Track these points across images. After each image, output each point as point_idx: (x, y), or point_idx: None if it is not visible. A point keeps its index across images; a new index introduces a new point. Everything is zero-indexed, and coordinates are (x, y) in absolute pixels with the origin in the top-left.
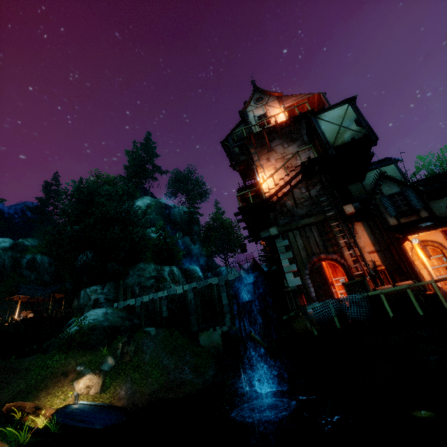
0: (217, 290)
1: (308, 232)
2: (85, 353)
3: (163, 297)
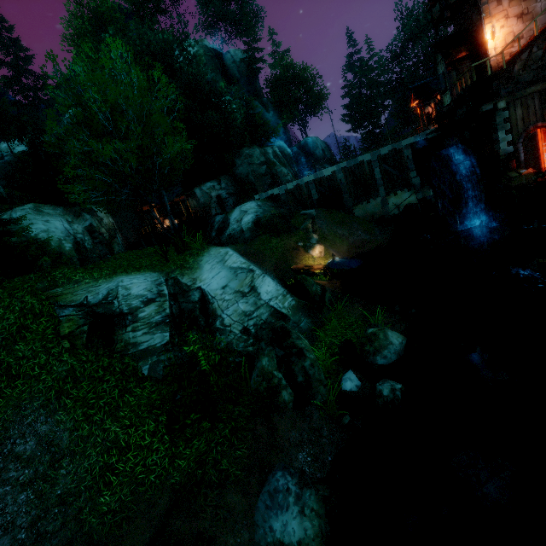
0: (368, 167)
1: (529, 102)
2: (290, 235)
3: (310, 181)
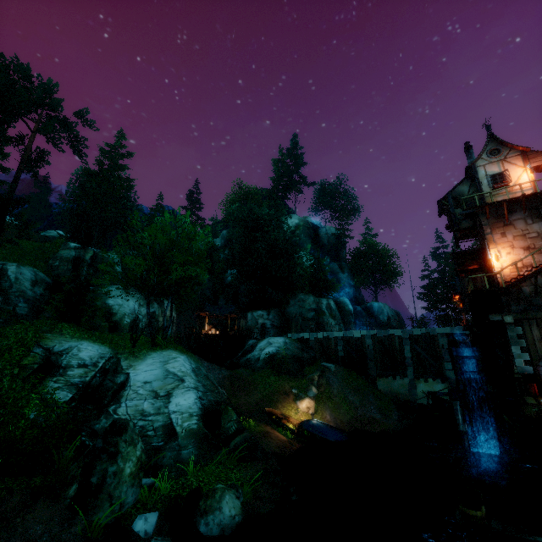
0: (399, 342)
1: None
2: (291, 378)
3: (339, 337)
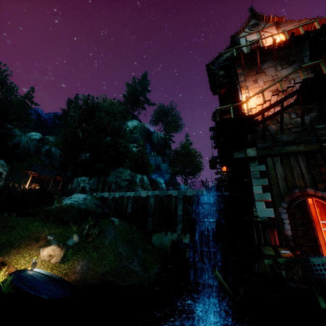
0: (175, 202)
1: (292, 161)
2: (59, 226)
3: (130, 196)
